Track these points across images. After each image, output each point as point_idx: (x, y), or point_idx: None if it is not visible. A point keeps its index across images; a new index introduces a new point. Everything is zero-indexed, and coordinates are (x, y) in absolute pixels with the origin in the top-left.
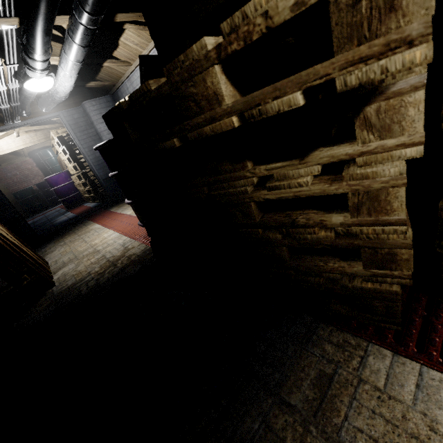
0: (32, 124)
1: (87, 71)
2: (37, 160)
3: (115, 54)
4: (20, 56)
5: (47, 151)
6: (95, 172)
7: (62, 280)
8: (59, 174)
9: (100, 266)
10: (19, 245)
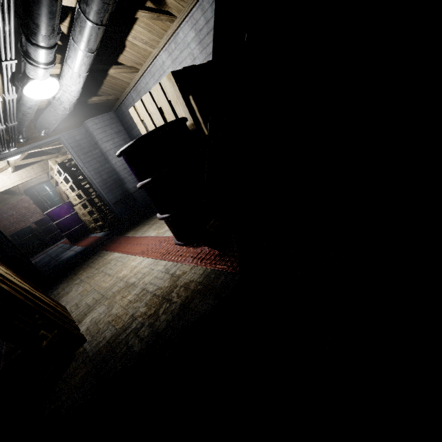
0: (27, 158)
1: (88, 86)
2: (34, 197)
3: (120, 59)
4: (18, 48)
5: (44, 187)
6: (104, 196)
7: (95, 331)
8: (61, 206)
9: (146, 305)
10: (30, 290)
